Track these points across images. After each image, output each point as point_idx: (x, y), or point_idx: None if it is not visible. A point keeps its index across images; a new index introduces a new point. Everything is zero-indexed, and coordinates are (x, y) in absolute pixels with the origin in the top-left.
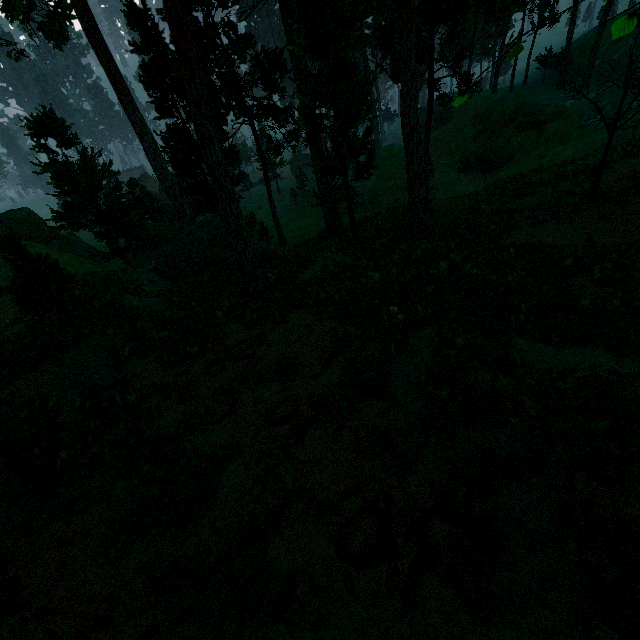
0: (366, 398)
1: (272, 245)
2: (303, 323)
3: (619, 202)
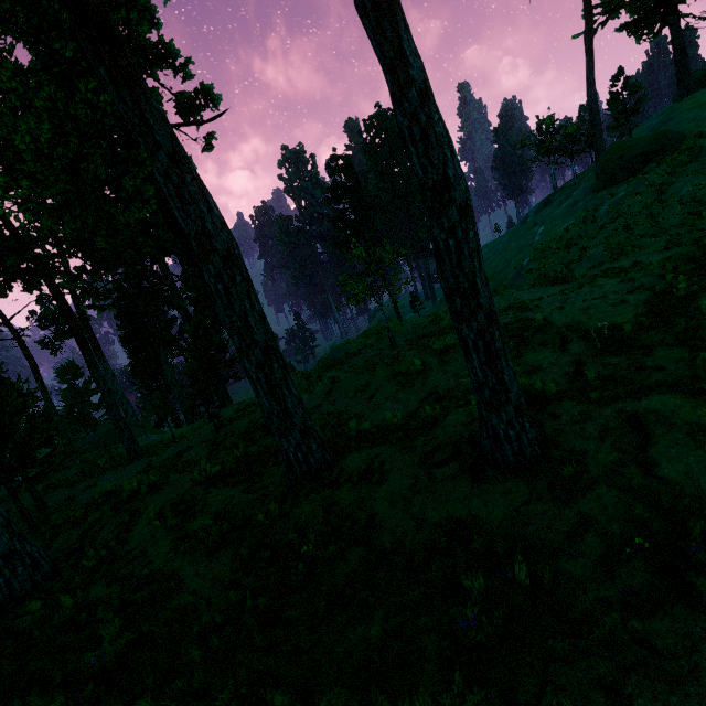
0: None
1: None
2: None
3: None
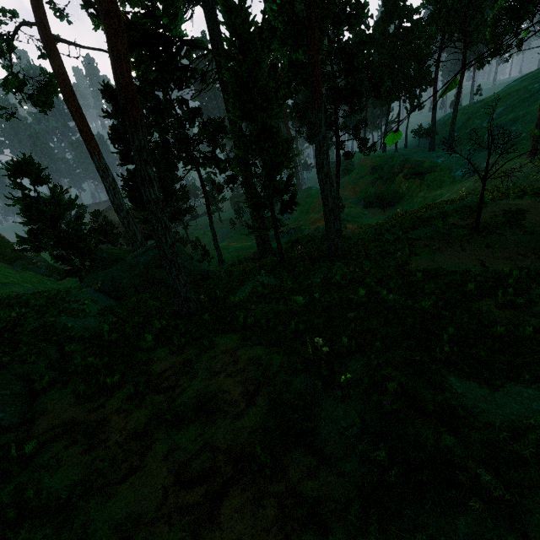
0: (292, 449)
1: (212, 264)
2: (229, 349)
3: (499, 234)
